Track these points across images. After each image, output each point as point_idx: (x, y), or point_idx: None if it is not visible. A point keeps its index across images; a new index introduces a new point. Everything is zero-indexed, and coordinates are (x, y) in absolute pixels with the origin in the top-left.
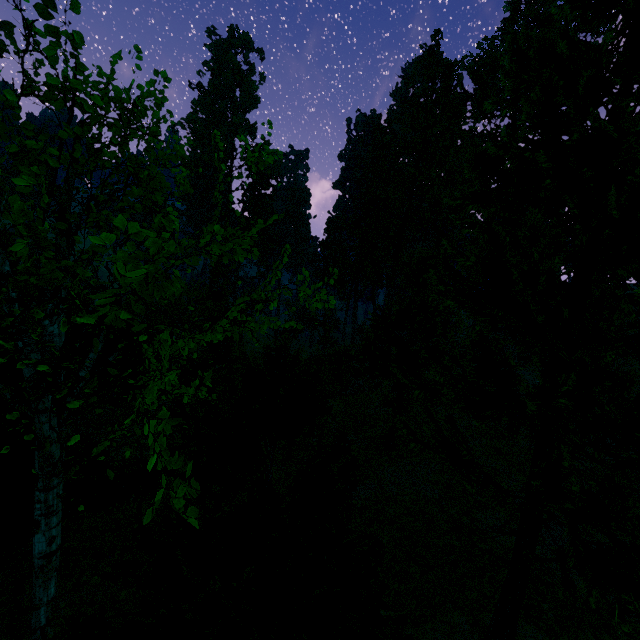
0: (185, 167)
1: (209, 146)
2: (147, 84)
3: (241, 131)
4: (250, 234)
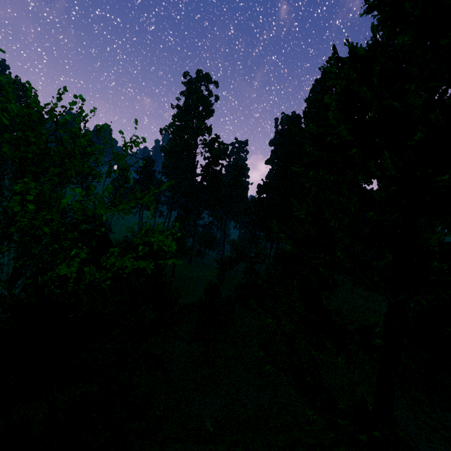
0: (165, 155)
1: (180, 141)
2: (70, 103)
3: (200, 131)
4: (146, 196)
